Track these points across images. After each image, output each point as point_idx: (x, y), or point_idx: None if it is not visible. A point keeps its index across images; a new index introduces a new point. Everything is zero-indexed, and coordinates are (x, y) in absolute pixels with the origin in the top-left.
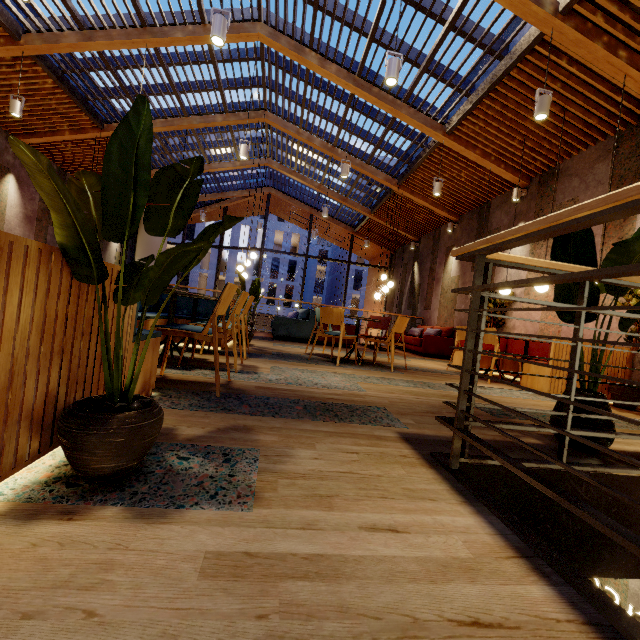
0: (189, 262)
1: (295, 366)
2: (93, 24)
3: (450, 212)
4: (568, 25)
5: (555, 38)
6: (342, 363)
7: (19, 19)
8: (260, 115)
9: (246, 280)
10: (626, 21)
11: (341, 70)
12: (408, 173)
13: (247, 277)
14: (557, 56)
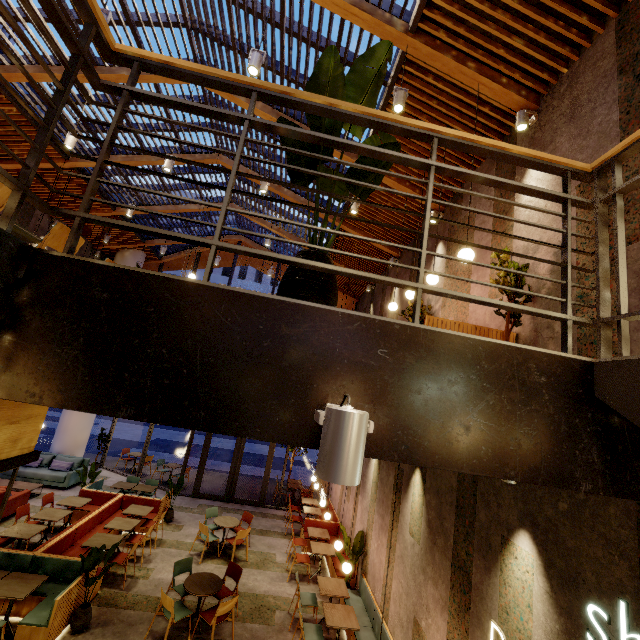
0: None
1: None
2: (49, 60)
3: (391, 248)
4: (418, 41)
5: (413, 54)
6: None
7: None
8: (214, 157)
9: None
10: (463, 34)
11: (266, 107)
12: (345, 207)
13: None
14: (423, 74)
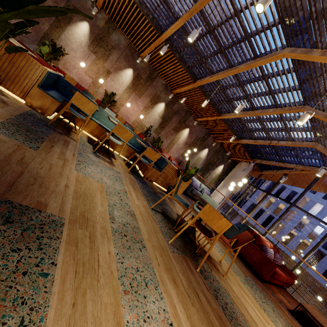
0: (5, 37)
1: (128, 182)
2: (214, 72)
3: None
4: None
5: None
6: (166, 218)
7: (196, 75)
8: (299, 107)
9: (313, 245)
10: None
11: None
12: None
13: (231, 189)
14: None
